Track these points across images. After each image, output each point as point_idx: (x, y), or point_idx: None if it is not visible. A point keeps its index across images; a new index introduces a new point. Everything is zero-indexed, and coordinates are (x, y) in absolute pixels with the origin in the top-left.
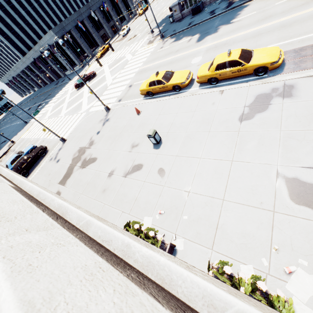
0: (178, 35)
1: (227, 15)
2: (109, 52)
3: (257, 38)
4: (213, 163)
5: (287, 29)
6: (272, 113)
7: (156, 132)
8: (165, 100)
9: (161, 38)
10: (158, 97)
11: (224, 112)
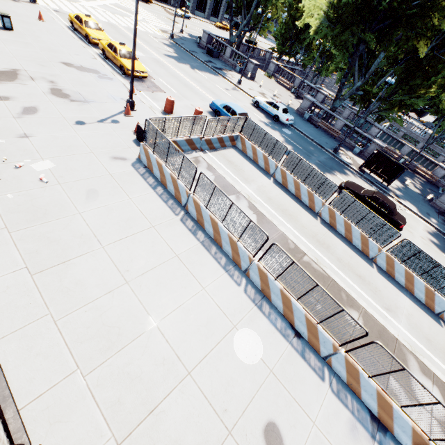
0: (176, 46)
1: (205, 68)
2: (144, 4)
3: (171, 76)
4: (5, 51)
5: (182, 86)
6: (78, 73)
7: (10, 18)
8: (71, 35)
9: (170, 37)
10: (75, 33)
11: (69, 58)
